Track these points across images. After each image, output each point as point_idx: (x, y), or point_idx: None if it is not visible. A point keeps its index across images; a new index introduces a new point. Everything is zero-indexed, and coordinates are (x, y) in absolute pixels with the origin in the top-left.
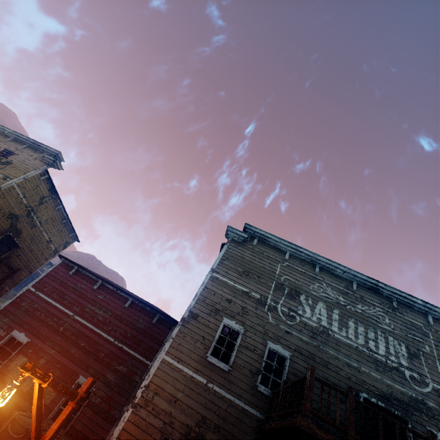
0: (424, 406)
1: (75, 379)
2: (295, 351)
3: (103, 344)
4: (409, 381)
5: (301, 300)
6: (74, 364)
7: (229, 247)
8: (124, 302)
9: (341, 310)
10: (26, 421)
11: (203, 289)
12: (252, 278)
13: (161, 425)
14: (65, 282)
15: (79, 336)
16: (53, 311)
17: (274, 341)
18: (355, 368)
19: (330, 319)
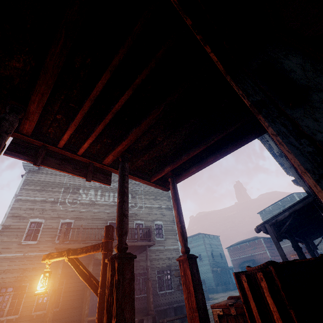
0: (134, 214)
1: None
2: (77, 218)
3: None
4: (130, 208)
5: (80, 192)
6: None
7: (28, 176)
8: None
9: (102, 189)
10: None
11: (10, 209)
12: (48, 190)
13: None
14: None
15: None
16: None
17: (65, 218)
18: (107, 212)
19: (96, 196)
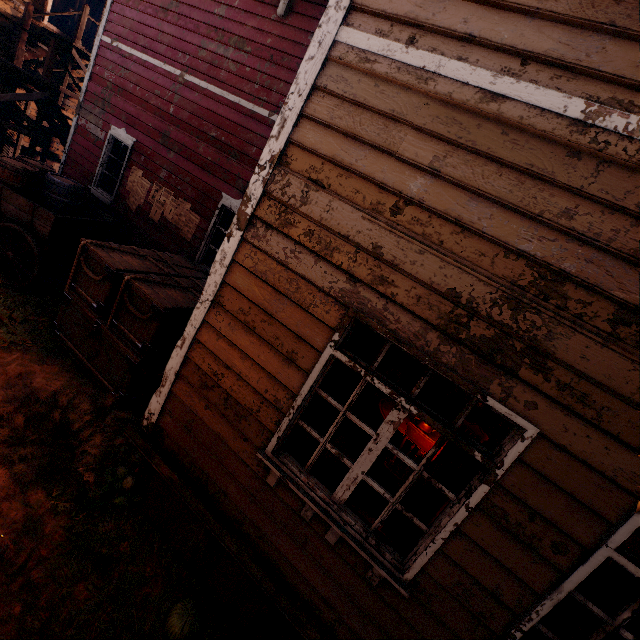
0: None
1: (218, 202)
2: None
3: (249, 128)
4: None
5: None
6: (209, 175)
7: None
8: (275, 4)
9: None
10: (100, 256)
11: None
12: None
13: (339, 287)
14: (148, 2)
15: (203, 118)
16: (150, 77)
17: None
18: None
19: None
